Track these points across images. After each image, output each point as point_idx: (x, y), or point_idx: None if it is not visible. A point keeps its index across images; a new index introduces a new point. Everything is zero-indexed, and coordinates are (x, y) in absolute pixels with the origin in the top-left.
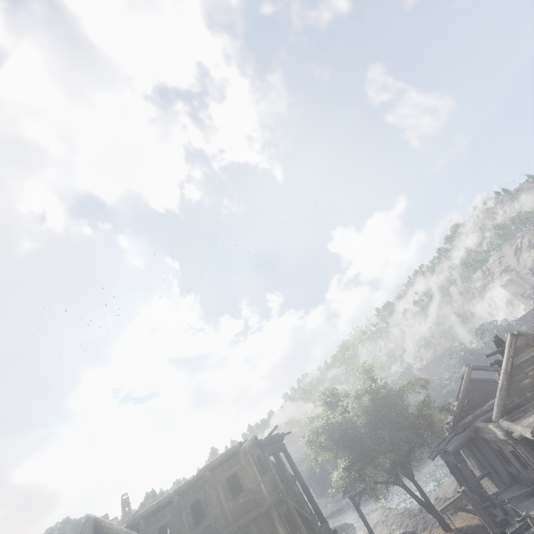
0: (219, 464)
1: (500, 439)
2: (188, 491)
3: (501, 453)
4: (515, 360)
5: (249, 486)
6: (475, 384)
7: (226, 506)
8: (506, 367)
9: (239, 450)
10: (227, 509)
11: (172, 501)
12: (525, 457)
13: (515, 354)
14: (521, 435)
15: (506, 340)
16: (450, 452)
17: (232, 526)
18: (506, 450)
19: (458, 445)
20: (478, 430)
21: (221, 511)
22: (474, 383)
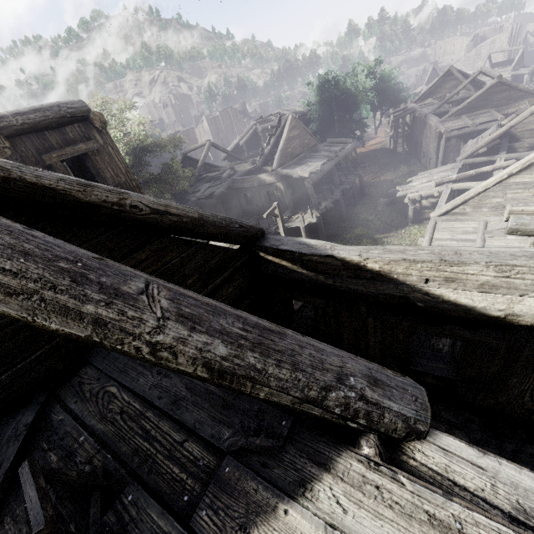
0: (35, 128)
1: (266, 184)
2: None
3: (245, 198)
4: (289, 134)
5: (116, 180)
6: (191, 162)
7: None
8: (287, 137)
9: (92, 115)
10: None
11: None
12: (284, 192)
13: (290, 130)
14: (299, 176)
15: (285, 119)
16: (216, 196)
17: None
18: (260, 193)
19: (224, 191)
20: (236, 182)
21: None
22: (191, 161)
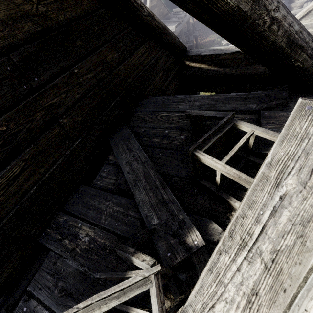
0: None
1: None
2: None
3: None
4: (151, 4)
5: None
6: None
7: None
8: (150, 6)
9: None
10: None
11: None
12: None
13: (151, 0)
14: None
15: None
16: None
17: None
18: None
19: None
20: None
21: None
22: None
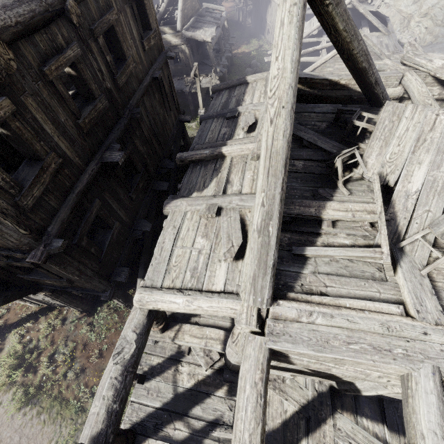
0: None
1: (171, 45)
2: (87, 1)
3: None
4: None
5: (153, 26)
6: None
7: (141, 48)
8: None
9: None
10: (142, 52)
11: (63, 11)
12: (189, 55)
13: None
14: (203, 40)
15: None
16: None
17: (150, 73)
18: None
19: None
20: None
21: (138, 54)
22: None
